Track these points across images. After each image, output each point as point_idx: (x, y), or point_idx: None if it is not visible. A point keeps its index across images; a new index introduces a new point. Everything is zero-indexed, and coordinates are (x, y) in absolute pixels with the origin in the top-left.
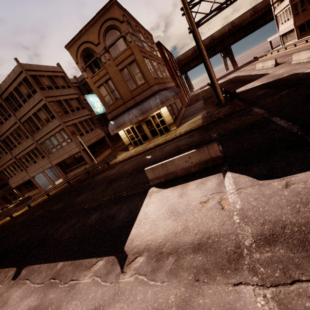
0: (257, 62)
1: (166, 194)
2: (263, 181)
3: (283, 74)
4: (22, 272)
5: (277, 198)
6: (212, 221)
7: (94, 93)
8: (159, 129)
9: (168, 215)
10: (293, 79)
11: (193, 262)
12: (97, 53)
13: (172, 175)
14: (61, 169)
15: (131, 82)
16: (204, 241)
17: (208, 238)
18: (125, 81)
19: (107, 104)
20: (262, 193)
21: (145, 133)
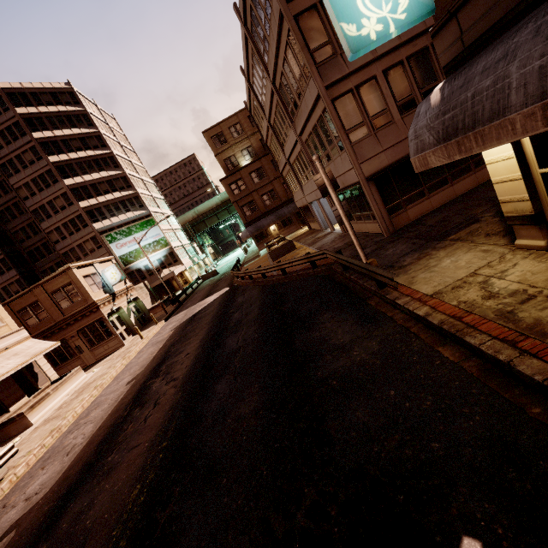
0: None
1: None
2: None
3: None
4: (3, 540)
5: None
6: None
7: None
8: None
9: None
10: None
11: None
12: None
13: None
14: None
15: None
16: None
17: None
18: None
19: None
20: None
21: None
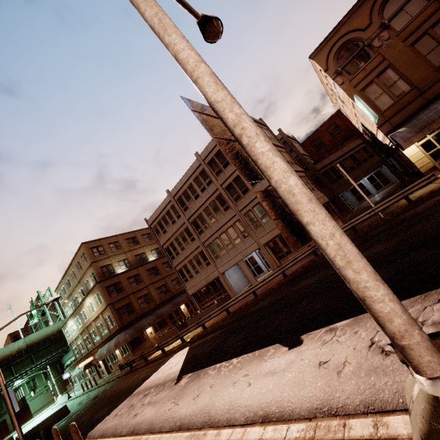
0: None
1: None
2: None
3: None
4: None
5: None
6: None
7: (354, 102)
8: None
9: None
10: None
11: None
12: (365, 39)
13: None
14: (272, 252)
15: (439, 52)
16: None
17: None
18: (422, 56)
19: (379, 111)
20: None
21: None
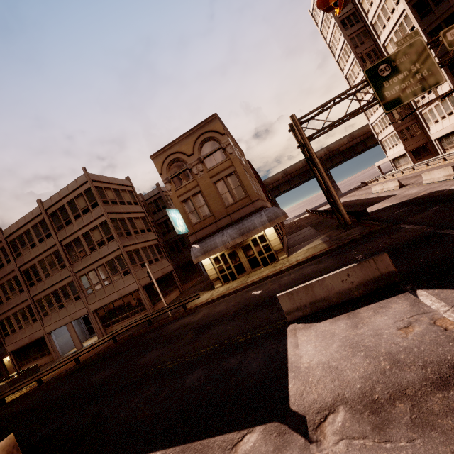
0: (368, 187)
1: (325, 329)
2: None
3: (418, 193)
4: None
5: None
6: (440, 347)
7: (176, 209)
8: (261, 257)
9: (350, 352)
10: (439, 196)
11: (449, 402)
12: (188, 164)
13: (323, 302)
14: (100, 319)
15: (228, 196)
16: (447, 373)
17: (451, 367)
18: (219, 194)
19: (191, 223)
20: None
21: (240, 264)
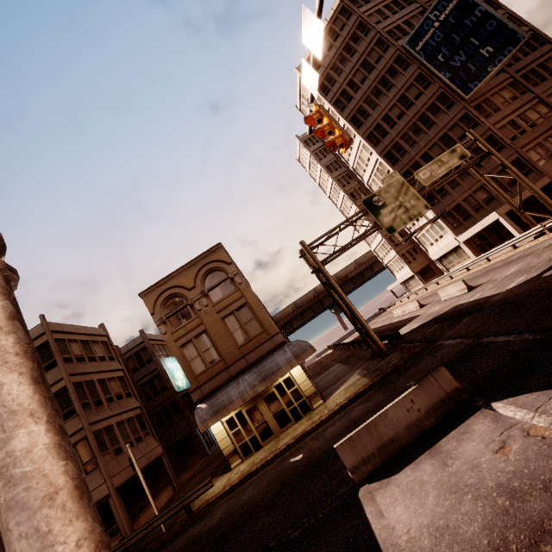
0: (388, 312)
1: (409, 479)
2: None
3: (442, 310)
4: None
5: None
6: (549, 459)
7: (173, 357)
8: (291, 408)
9: (454, 499)
10: (463, 309)
11: None
12: (189, 299)
13: (393, 444)
14: None
15: (241, 333)
16: None
17: None
18: (230, 332)
19: (194, 374)
20: None
21: (264, 423)
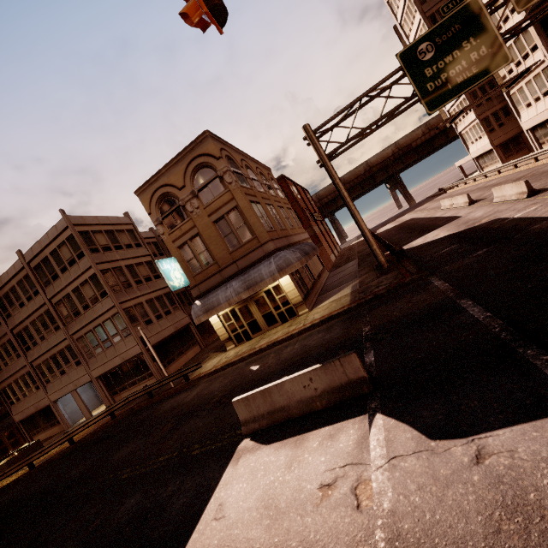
0: (445, 196)
1: (265, 459)
2: (437, 442)
3: (480, 219)
4: None
5: (460, 490)
6: (334, 540)
7: (173, 256)
8: (278, 312)
9: (258, 515)
10: (496, 229)
11: None
12: (181, 199)
13: (282, 413)
14: (106, 387)
15: (232, 239)
16: None
17: None
18: (221, 237)
19: (192, 273)
20: (432, 473)
21: (254, 320)
